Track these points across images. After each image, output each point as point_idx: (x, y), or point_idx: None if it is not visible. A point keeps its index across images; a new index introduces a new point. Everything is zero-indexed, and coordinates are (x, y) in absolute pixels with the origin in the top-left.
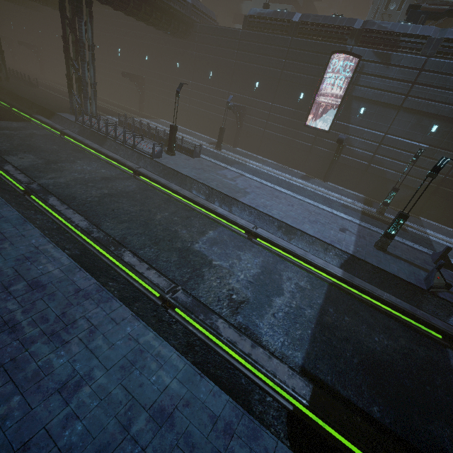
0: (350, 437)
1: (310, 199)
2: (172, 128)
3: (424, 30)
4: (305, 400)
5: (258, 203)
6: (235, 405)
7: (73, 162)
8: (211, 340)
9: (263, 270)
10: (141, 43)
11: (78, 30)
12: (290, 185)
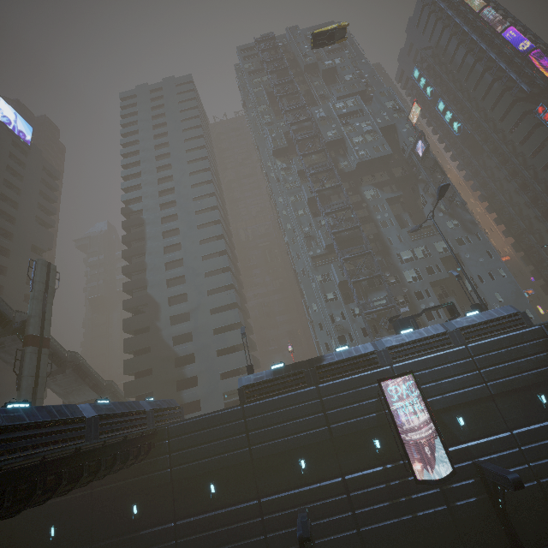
0: None
1: None
2: None
3: (435, 329)
4: None
5: None
6: None
7: None
8: None
9: None
10: (38, 508)
11: None
12: None
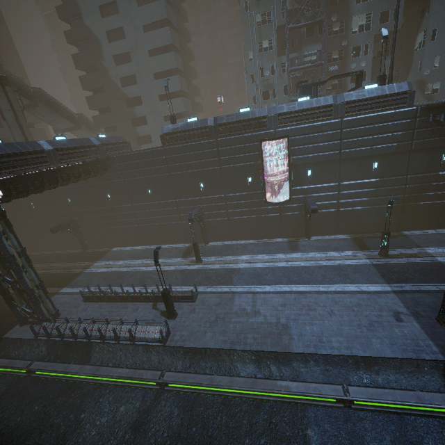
0: None
1: (329, 283)
2: (165, 295)
3: (325, 100)
4: None
5: (311, 339)
6: None
7: (79, 424)
8: None
9: None
10: (57, 190)
11: (0, 248)
12: (298, 273)
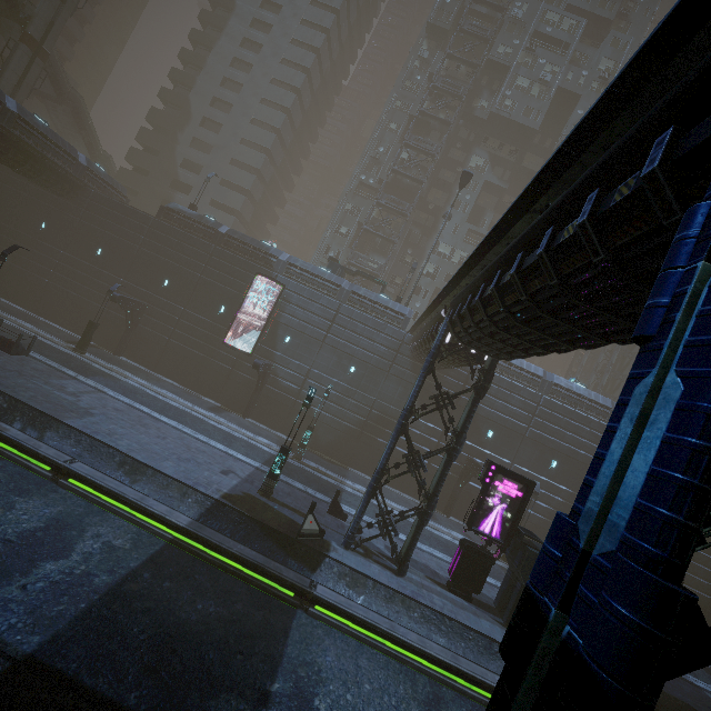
0: None
1: (203, 433)
2: None
3: (338, 279)
4: None
5: (101, 429)
6: None
7: None
8: None
9: (52, 523)
10: None
11: None
12: (182, 415)
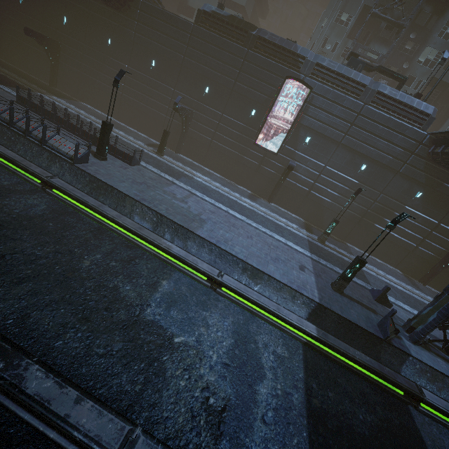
0: None
1: (264, 226)
2: (105, 125)
3: (363, 78)
4: None
5: (218, 237)
6: None
7: None
8: None
9: (236, 338)
10: None
11: None
12: (242, 208)
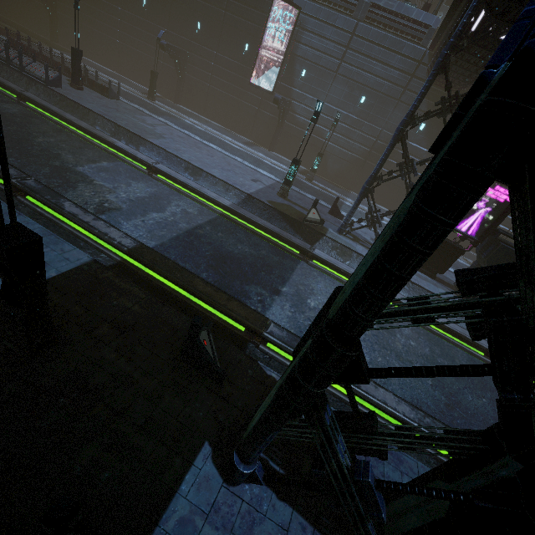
0: (155, 266)
1: (239, 157)
2: (74, 52)
3: None
4: (127, 248)
5: (171, 146)
6: (46, 230)
7: None
8: (59, 219)
9: (152, 196)
10: None
11: None
12: (224, 144)
